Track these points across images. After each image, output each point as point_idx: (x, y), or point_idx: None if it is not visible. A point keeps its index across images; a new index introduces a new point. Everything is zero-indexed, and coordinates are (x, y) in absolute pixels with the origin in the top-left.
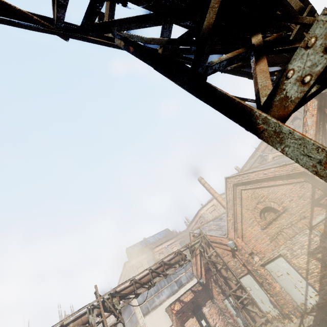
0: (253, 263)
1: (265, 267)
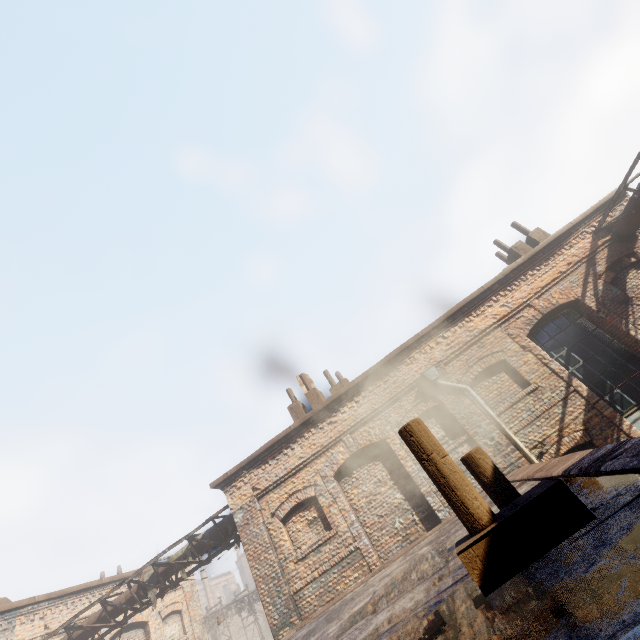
0: None
1: None
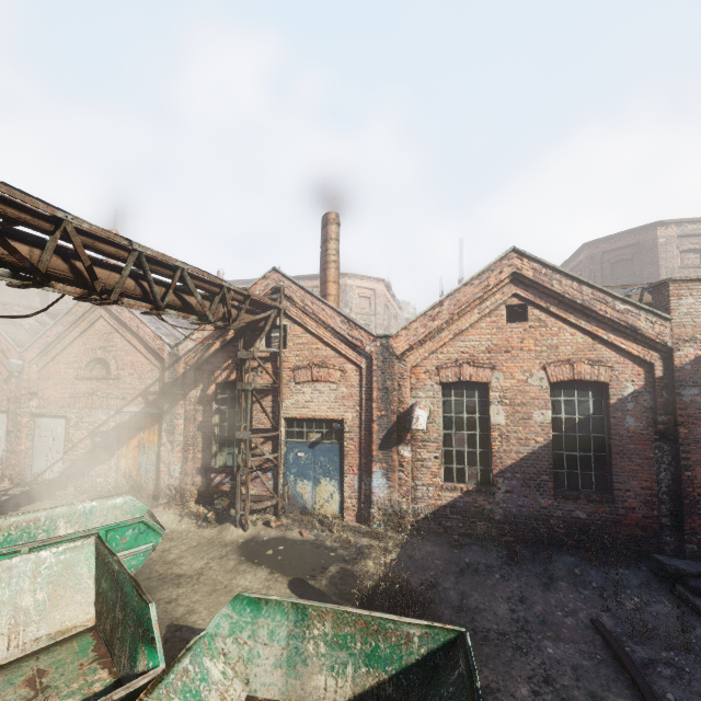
0: (22, 406)
1: (36, 418)
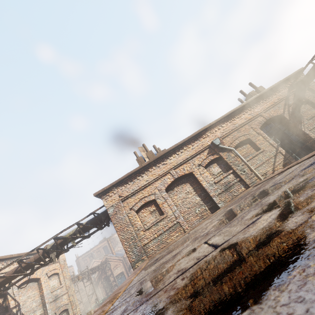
0: None
1: None
